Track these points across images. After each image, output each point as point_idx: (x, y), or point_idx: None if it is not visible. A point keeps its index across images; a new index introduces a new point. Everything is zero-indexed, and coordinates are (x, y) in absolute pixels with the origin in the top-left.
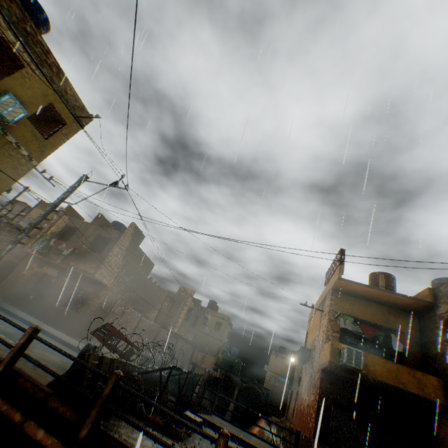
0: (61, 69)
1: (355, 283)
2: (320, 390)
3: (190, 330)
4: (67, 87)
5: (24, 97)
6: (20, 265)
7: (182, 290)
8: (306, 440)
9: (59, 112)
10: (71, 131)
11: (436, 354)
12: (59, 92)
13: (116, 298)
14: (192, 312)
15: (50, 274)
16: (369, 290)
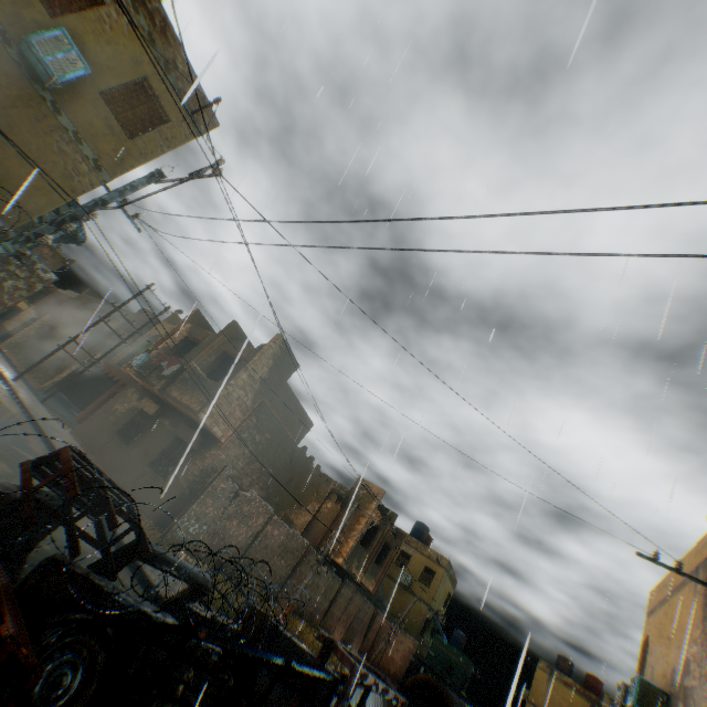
0: (170, 25)
1: None
2: None
3: (369, 567)
4: (177, 57)
5: (98, 57)
6: (117, 395)
7: (361, 486)
8: None
9: (157, 97)
10: (177, 137)
11: None
12: (161, 63)
13: (234, 468)
14: (377, 533)
15: (146, 410)
16: None
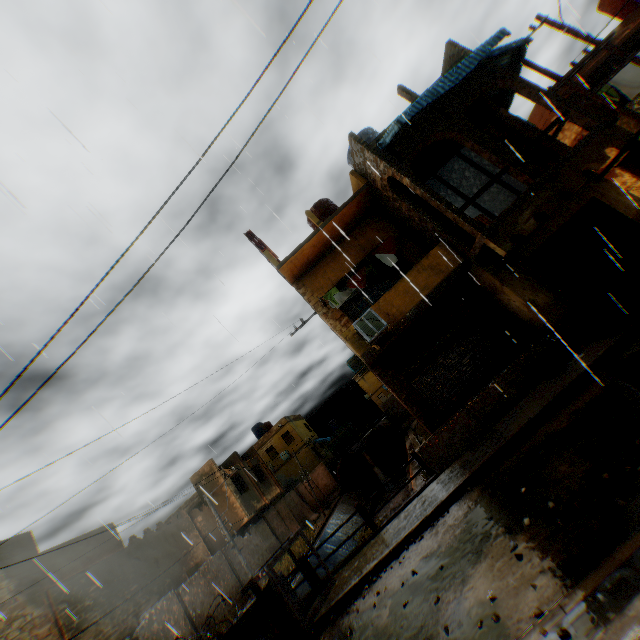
0: None
1: (296, 250)
2: (390, 386)
3: (263, 489)
4: None
5: None
6: None
7: (198, 479)
8: (426, 451)
9: None
10: None
11: (418, 225)
12: None
13: (108, 638)
14: (242, 474)
15: None
16: (315, 240)
